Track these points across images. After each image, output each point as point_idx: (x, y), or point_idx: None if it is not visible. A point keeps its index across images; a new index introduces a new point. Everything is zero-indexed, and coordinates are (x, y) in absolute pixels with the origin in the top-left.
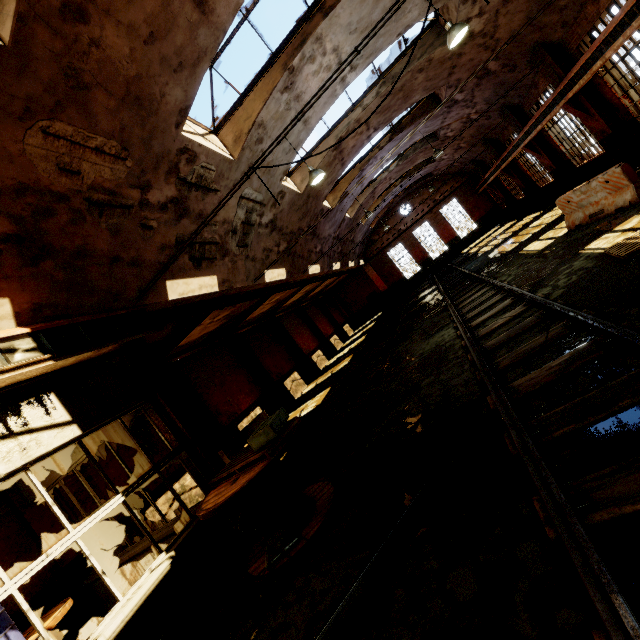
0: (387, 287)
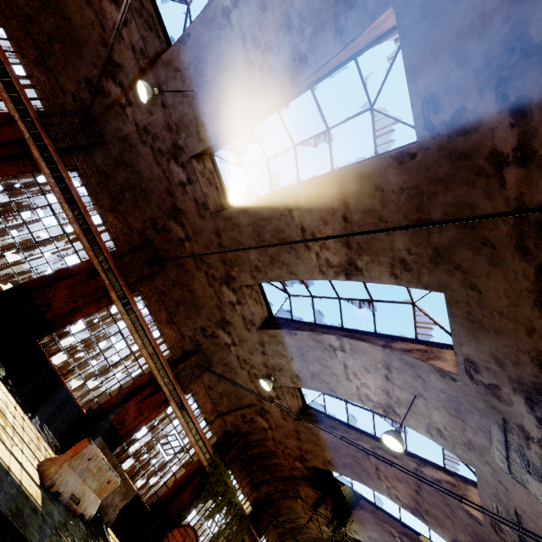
0: None
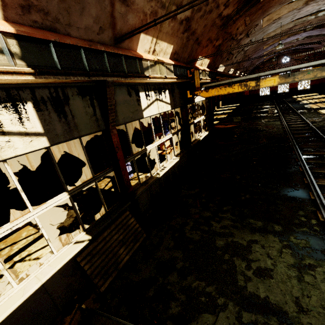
0: (248, 94)
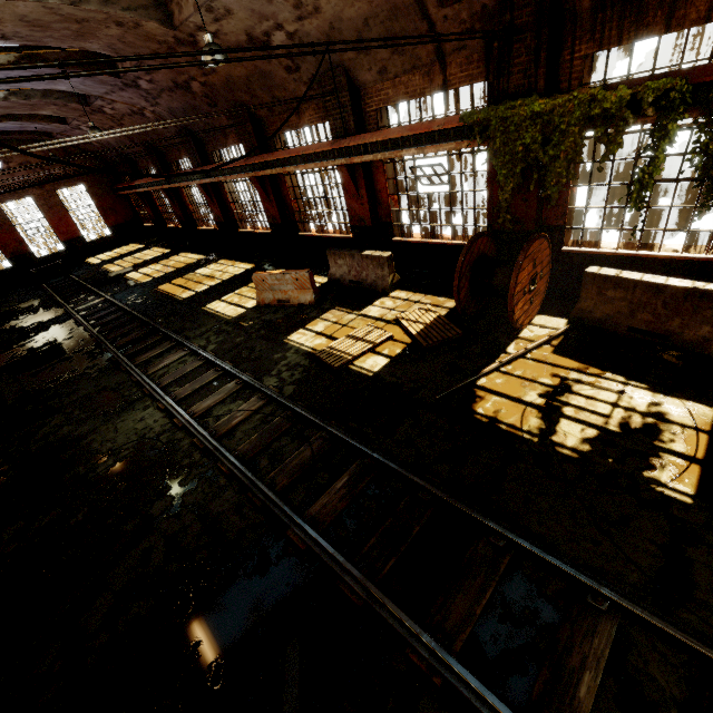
0: None
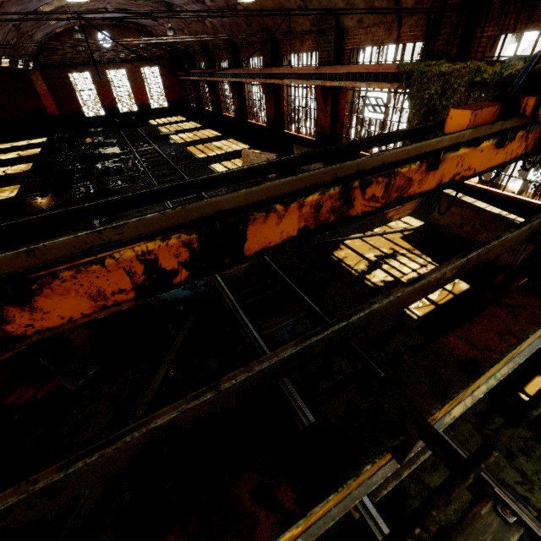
0: (59, 113)
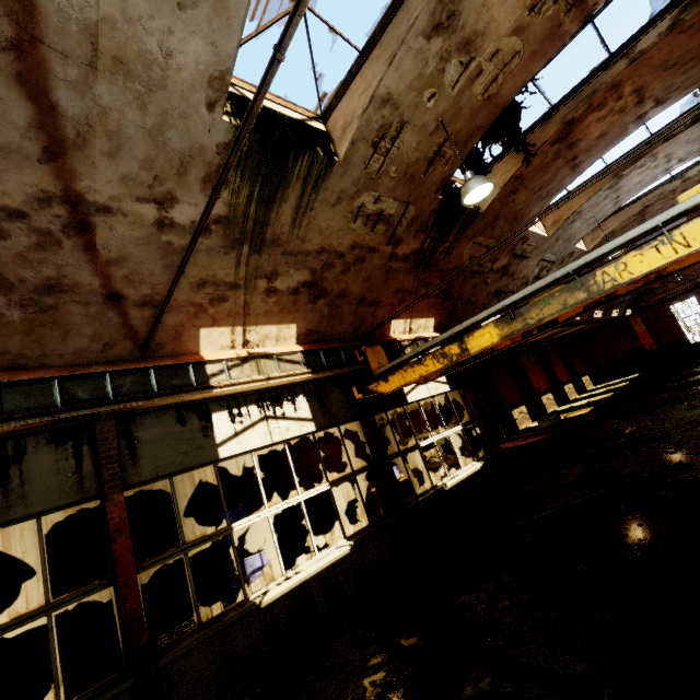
0: (656, 347)
